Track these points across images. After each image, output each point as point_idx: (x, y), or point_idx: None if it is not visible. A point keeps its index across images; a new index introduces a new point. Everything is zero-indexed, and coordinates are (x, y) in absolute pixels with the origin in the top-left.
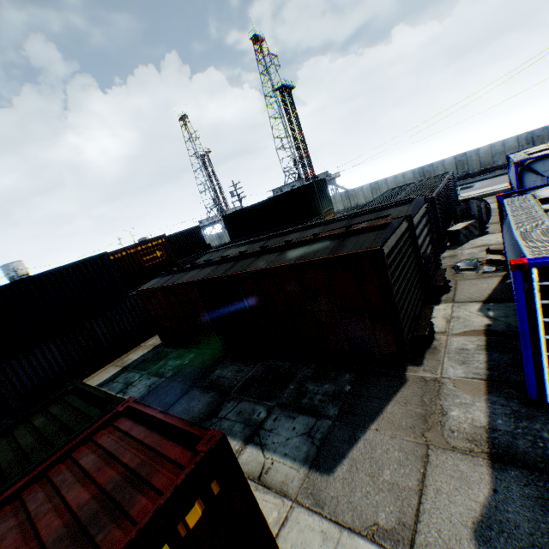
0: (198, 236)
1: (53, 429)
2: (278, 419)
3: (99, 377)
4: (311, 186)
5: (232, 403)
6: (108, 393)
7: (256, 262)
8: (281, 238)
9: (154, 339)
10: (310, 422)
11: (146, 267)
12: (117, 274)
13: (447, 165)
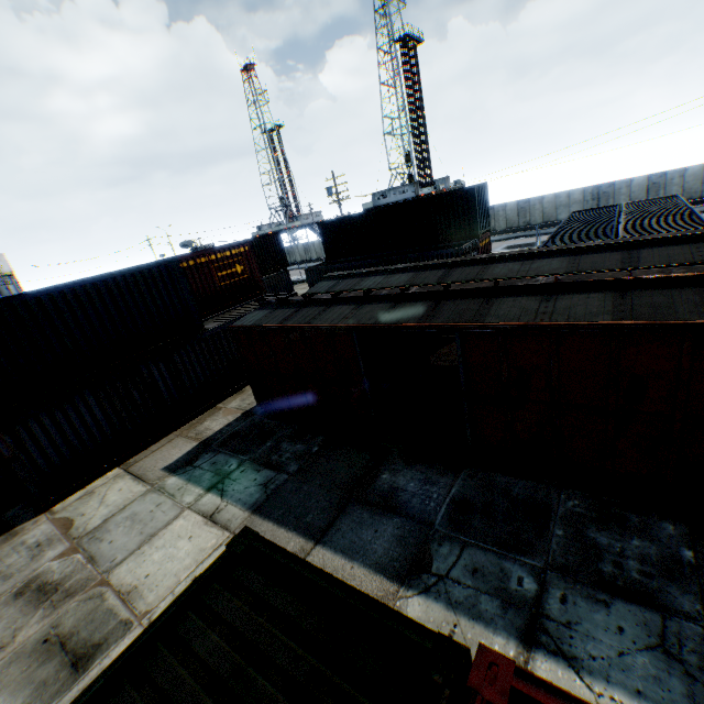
0: (277, 248)
1: (275, 700)
2: (571, 602)
3: (163, 453)
4: (471, 192)
5: (448, 547)
6: (381, 604)
7: (492, 308)
8: (481, 269)
9: (238, 399)
10: (651, 621)
11: (220, 287)
12: (189, 294)
13: (634, 188)
